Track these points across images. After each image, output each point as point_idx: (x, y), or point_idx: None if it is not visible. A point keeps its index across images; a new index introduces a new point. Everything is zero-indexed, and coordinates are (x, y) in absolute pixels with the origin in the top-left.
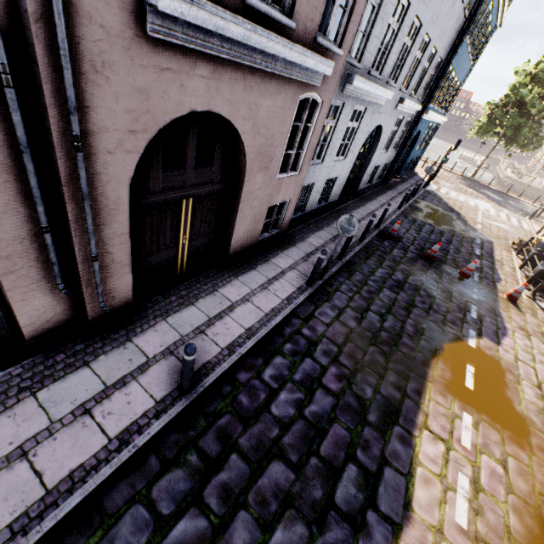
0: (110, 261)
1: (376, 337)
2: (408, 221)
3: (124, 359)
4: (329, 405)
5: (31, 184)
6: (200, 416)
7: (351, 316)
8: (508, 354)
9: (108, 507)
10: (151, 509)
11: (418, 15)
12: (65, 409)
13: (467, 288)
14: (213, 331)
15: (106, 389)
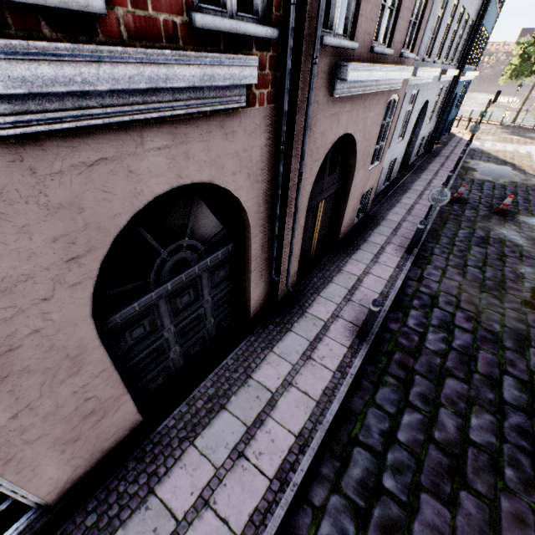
0: (292, 255)
1: (484, 286)
2: (466, 182)
3: (309, 324)
4: (469, 339)
5: (276, 209)
6: (379, 354)
7: (454, 273)
8: None
9: (354, 410)
10: (381, 410)
11: None
12: (295, 357)
13: None
14: (356, 298)
15: (311, 343)
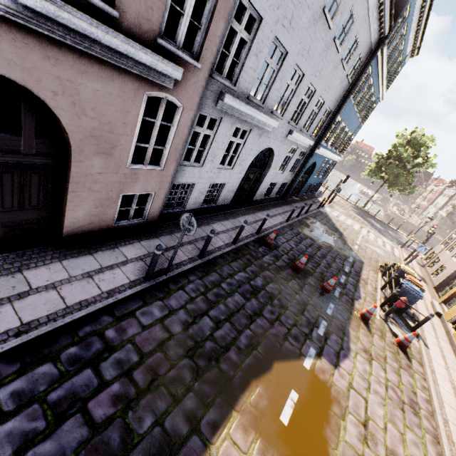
0: None
1: (198, 348)
2: (292, 233)
3: None
4: (75, 441)
5: None
6: None
7: (180, 319)
8: (343, 379)
9: None
10: None
11: (299, 65)
12: None
13: (325, 302)
14: None
15: None
